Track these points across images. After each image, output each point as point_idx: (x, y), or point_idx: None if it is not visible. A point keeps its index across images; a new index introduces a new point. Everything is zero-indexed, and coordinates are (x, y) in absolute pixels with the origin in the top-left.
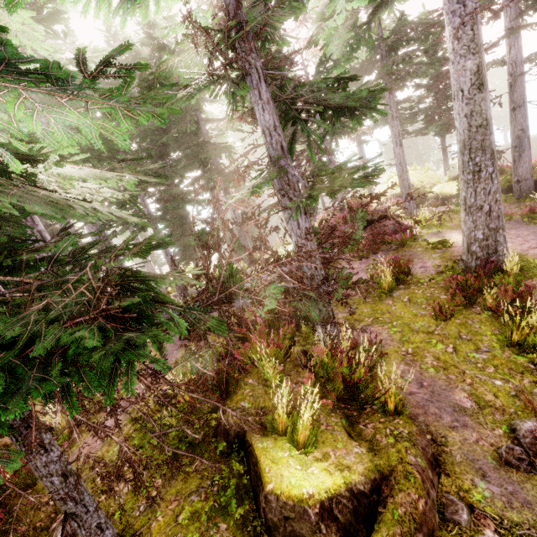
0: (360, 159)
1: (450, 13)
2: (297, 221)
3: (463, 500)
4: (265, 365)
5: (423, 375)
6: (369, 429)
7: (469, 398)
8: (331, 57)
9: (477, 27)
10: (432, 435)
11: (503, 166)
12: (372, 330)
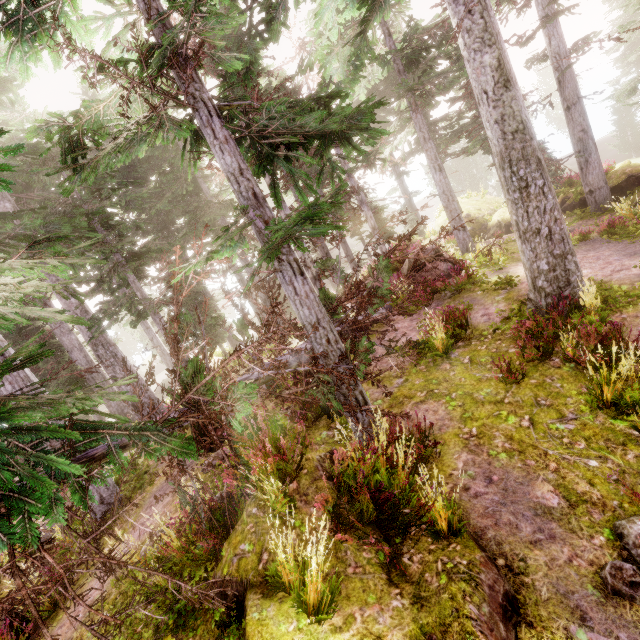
0: (336, 194)
1: (452, 2)
2: (292, 285)
3: None
4: (268, 487)
5: (492, 465)
6: (415, 563)
7: (555, 492)
8: (332, 80)
9: (488, 13)
10: (506, 560)
11: (571, 177)
12: (426, 408)
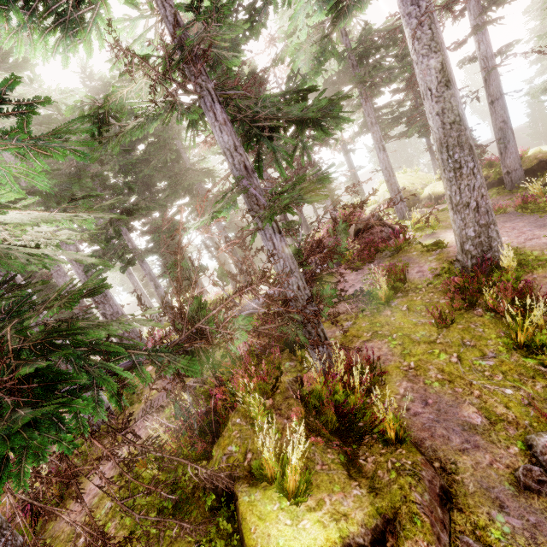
0: (319, 170)
1: (406, 15)
2: (272, 241)
3: (480, 540)
4: (251, 402)
5: (427, 391)
6: (370, 463)
7: (478, 413)
8: (299, 72)
9: (435, 25)
10: (441, 463)
11: (492, 159)
12: (372, 345)
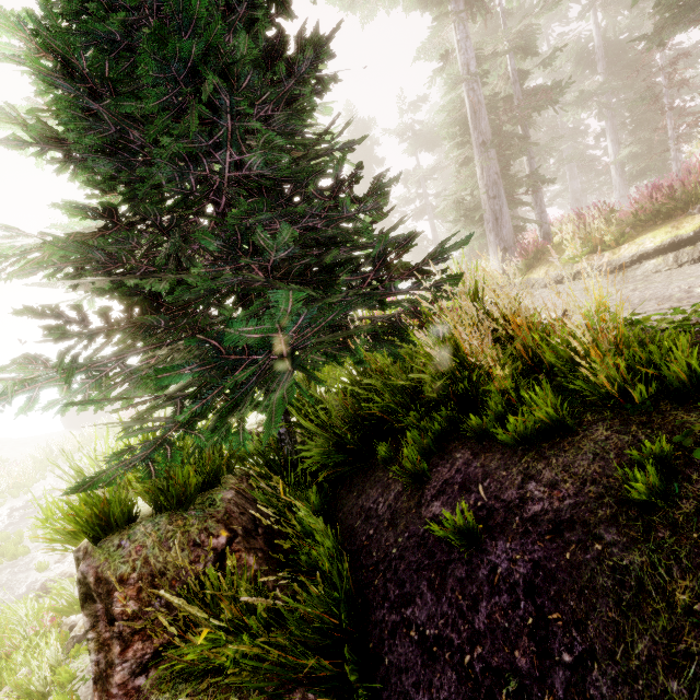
0: None
1: None
2: None
3: None
4: None
5: None
6: None
7: None
8: None
9: None
10: None
11: None
12: None
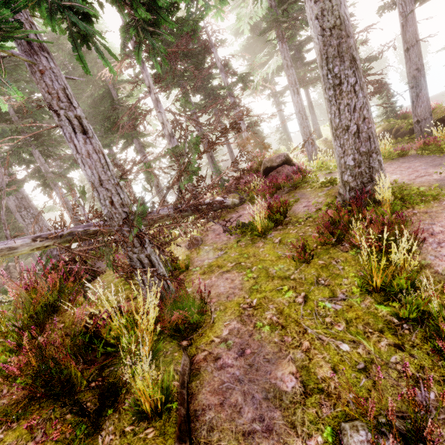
0: None
1: None
2: (73, 142)
3: None
4: None
5: (252, 338)
6: None
7: (296, 375)
8: None
9: None
10: None
11: (406, 112)
12: (228, 277)
